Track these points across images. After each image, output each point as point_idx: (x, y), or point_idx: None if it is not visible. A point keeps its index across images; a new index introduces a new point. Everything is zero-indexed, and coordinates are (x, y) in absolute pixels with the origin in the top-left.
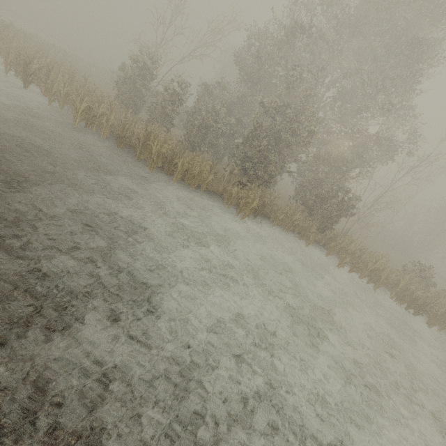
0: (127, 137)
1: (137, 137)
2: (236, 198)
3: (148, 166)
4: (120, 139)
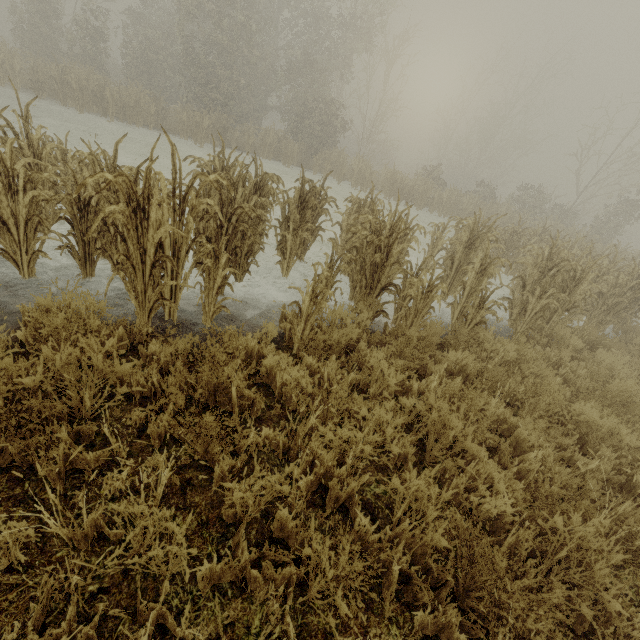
0: (43, 81)
1: (51, 76)
2: (189, 125)
3: (77, 108)
4: (35, 85)
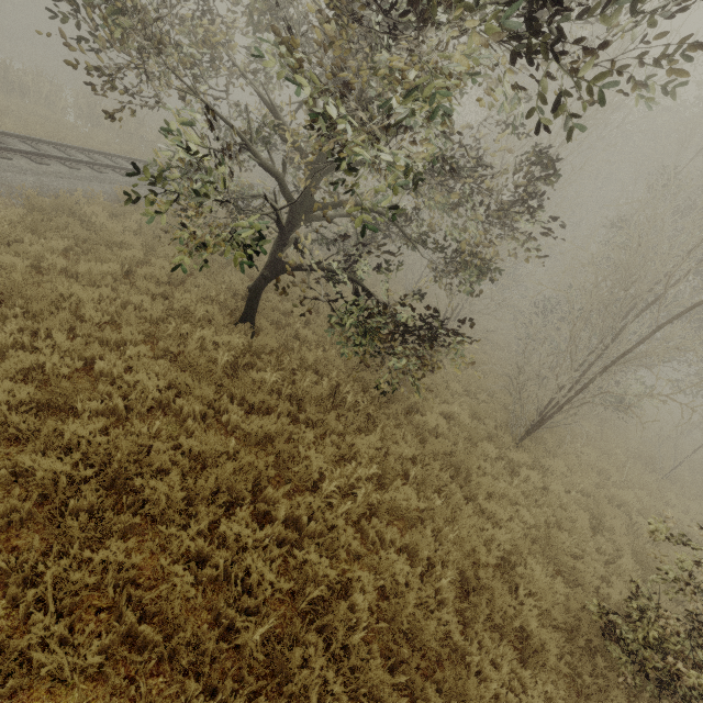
0: None
1: None
2: None
3: None
4: None
